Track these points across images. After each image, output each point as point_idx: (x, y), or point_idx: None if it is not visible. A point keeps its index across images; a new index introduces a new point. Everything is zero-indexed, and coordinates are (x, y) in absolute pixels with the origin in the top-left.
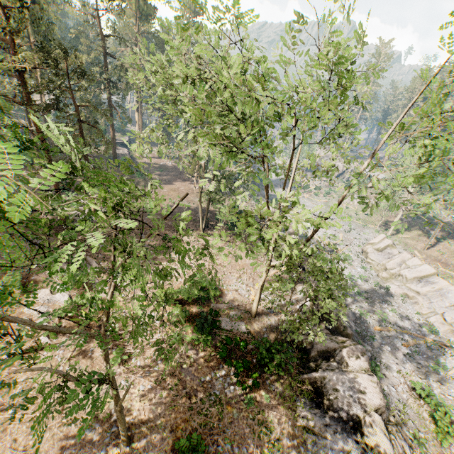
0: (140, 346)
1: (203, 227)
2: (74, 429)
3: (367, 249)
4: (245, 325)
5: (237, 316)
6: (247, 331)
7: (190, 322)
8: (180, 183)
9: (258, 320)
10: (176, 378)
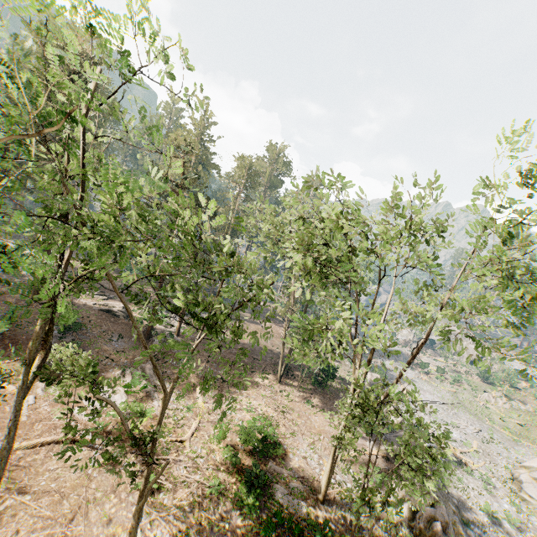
0: (174, 480)
1: (281, 371)
2: None
3: (518, 474)
4: (307, 507)
5: (299, 491)
6: (307, 517)
7: (238, 475)
8: (269, 325)
9: (326, 510)
10: None
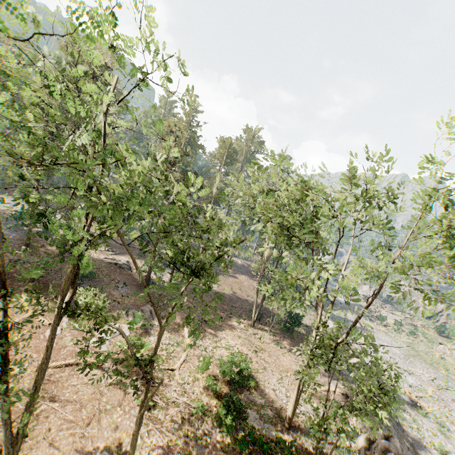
0: (166, 400)
1: (255, 317)
2: (90, 446)
3: None
4: (275, 431)
5: (269, 417)
6: (275, 439)
7: (218, 400)
8: (244, 279)
9: (292, 434)
10: (187, 449)
